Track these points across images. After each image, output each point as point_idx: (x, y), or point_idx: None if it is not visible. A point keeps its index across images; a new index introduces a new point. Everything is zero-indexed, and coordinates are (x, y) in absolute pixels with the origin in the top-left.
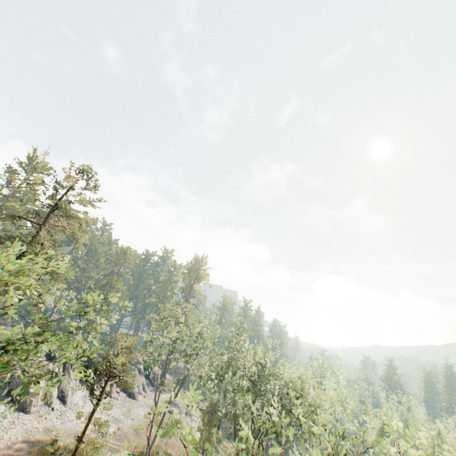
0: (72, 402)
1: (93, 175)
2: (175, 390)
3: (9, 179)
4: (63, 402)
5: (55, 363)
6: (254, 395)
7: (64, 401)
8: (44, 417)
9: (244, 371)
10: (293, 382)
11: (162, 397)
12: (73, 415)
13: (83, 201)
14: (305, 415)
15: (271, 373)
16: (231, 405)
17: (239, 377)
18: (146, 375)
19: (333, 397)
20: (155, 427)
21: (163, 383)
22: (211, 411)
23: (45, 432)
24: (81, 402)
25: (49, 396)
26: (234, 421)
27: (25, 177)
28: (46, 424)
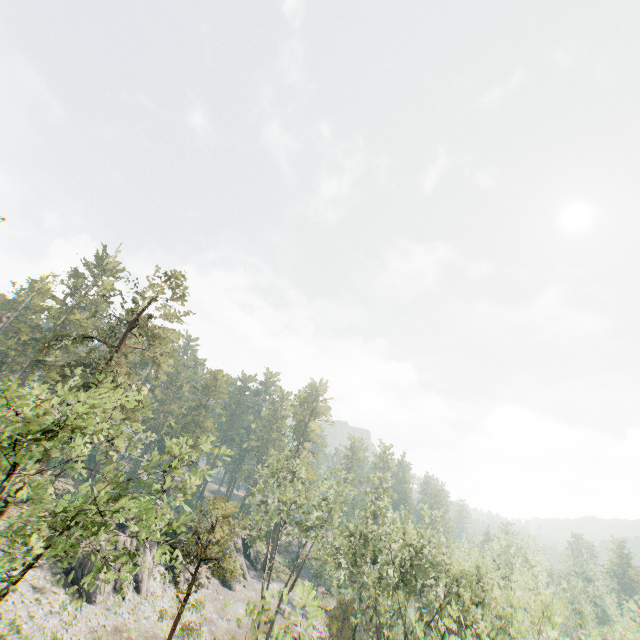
0: (148, 589)
1: (177, 278)
2: (286, 577)
3: (74, 286)
4: (136, 589)
5: (126, 533)
6: (405, 594)
7: (138, 588)
8: (113, 611)
9: (390, 556)
10: (467, 576)
11: (269, 588)
12: (150, 608)
13: (164, 312)
14: (492, 634)
15: (431, 561)
16: (371, 608)
17: (382, 564)
18: (245, 553)
19: (537, 607)
20: (261, 634)
21: (269, 567)
22: (342, 614)
23: (114, 633)
24: (160, 590)
25: (119, 580)
26: (377, 633)
27: (92, 282)
28: (115, 620)
